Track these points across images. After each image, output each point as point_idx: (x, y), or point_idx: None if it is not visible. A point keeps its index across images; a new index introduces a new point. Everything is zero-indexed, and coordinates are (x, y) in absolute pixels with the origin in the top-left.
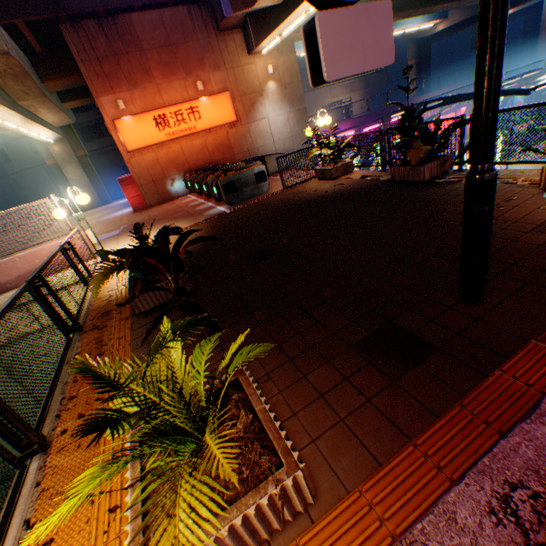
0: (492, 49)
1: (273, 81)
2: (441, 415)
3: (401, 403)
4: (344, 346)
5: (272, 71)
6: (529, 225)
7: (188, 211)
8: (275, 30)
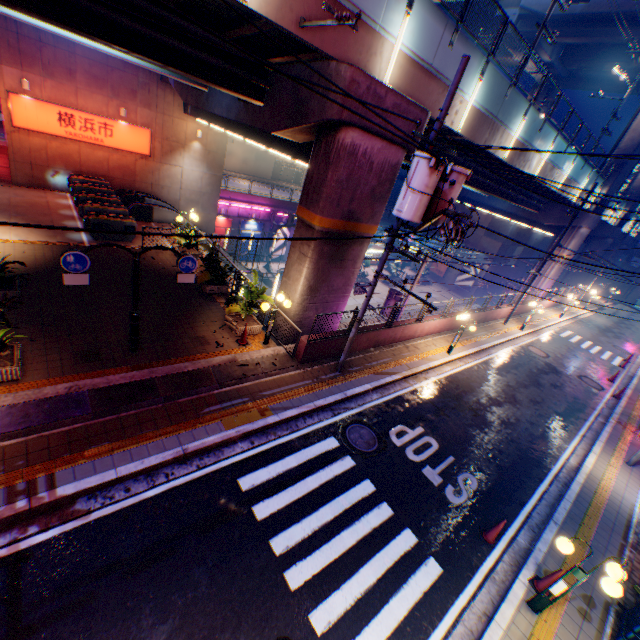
0: (135, 286)
1: (200, 143)
2: (81, 373)
3: (73, 369)
4: (73, 351)
5: (201, 136)
6: (196, 335)
7: (56, 220)
8: (203, 121)
